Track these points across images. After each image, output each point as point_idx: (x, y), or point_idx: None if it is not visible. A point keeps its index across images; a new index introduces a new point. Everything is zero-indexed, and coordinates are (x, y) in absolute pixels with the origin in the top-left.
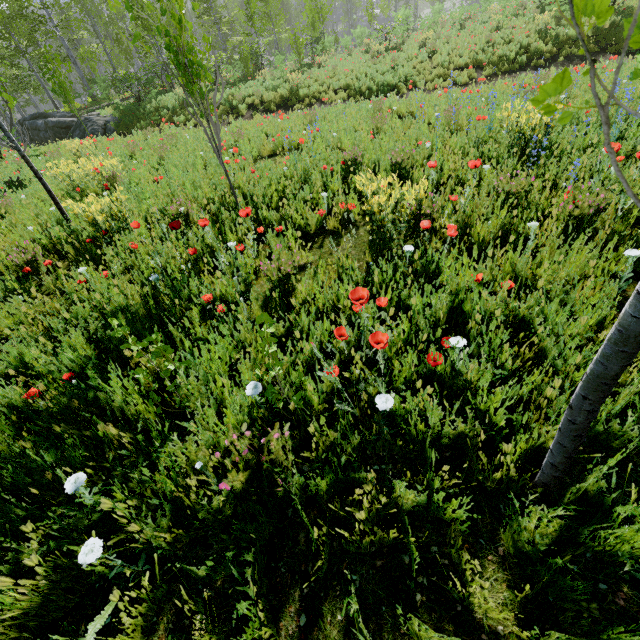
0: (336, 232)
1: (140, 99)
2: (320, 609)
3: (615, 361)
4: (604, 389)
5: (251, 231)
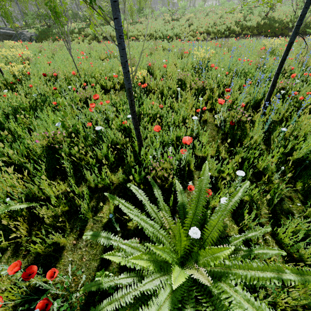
0: (118, 90)
1: (50, 26)
2: (66, 179)
3: (129, 99)
4: (131, 109)
5: (81, 85)
